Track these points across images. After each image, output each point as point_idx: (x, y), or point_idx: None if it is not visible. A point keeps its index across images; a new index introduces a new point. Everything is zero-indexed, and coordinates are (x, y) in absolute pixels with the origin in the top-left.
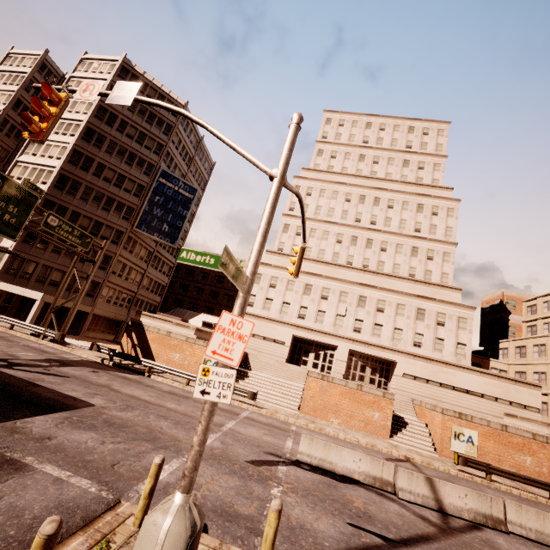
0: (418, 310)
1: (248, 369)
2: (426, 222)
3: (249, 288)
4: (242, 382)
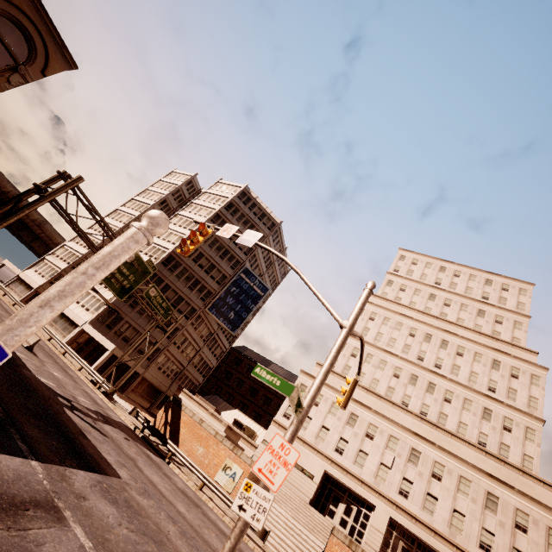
0: (489, 495)
1: None
2: (503, 382)
3: (303, 418)
4: None
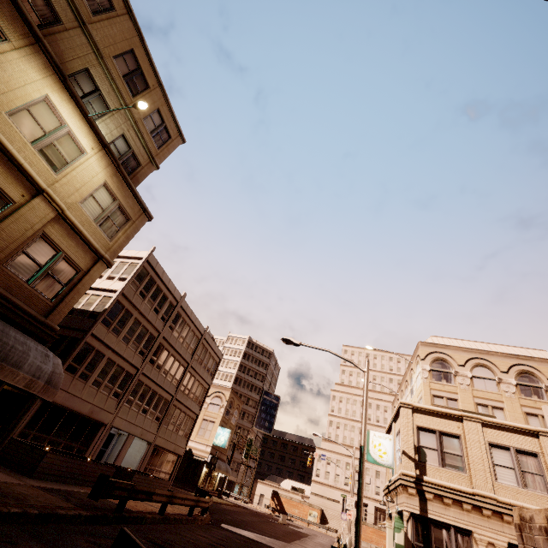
0: None
1: (326, 519)
2: None
3: None
4: (327, 526)
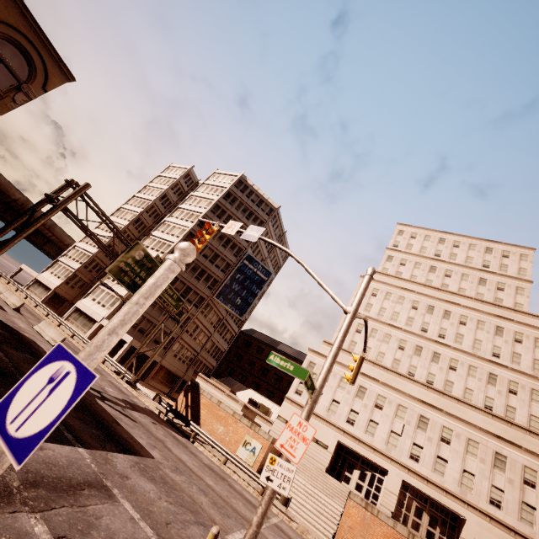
0: (497, 455)
1: None
2: (507, 348)
3: (317, 398)
4: None
